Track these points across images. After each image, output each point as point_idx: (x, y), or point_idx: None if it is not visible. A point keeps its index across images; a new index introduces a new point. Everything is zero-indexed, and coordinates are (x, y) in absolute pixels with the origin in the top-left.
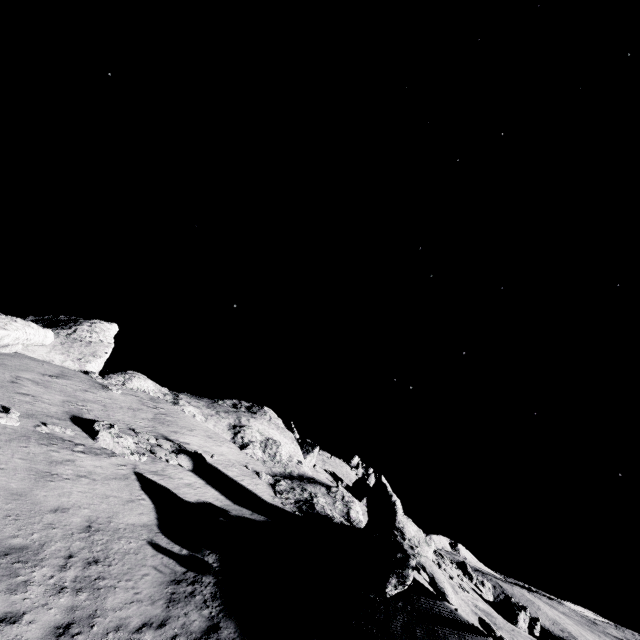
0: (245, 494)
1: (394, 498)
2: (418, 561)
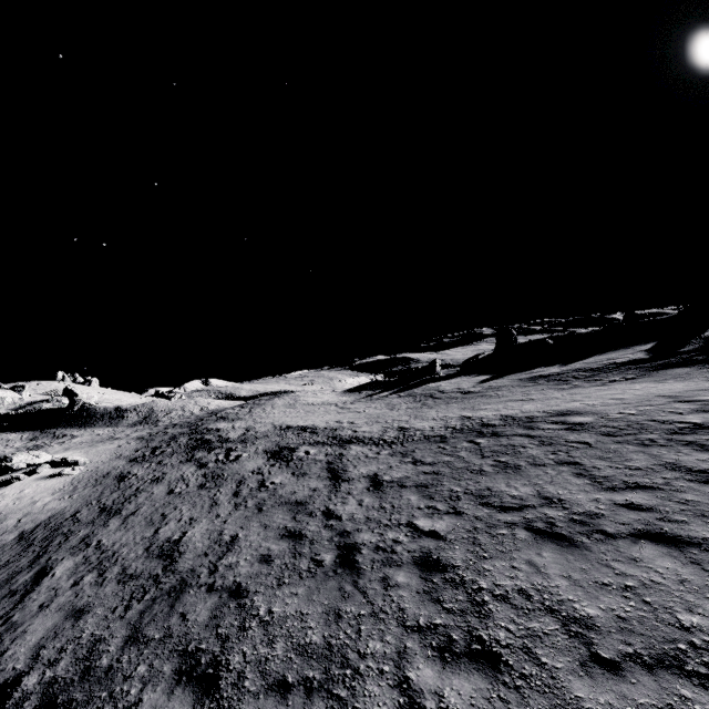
0: (10, 420)
1: (76, 391)
2: (83, 402)
